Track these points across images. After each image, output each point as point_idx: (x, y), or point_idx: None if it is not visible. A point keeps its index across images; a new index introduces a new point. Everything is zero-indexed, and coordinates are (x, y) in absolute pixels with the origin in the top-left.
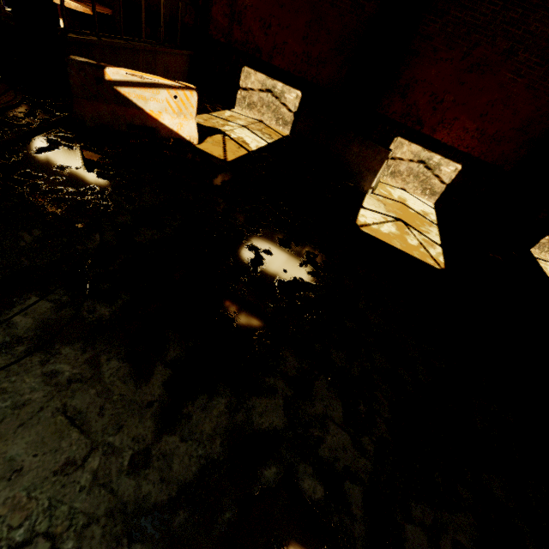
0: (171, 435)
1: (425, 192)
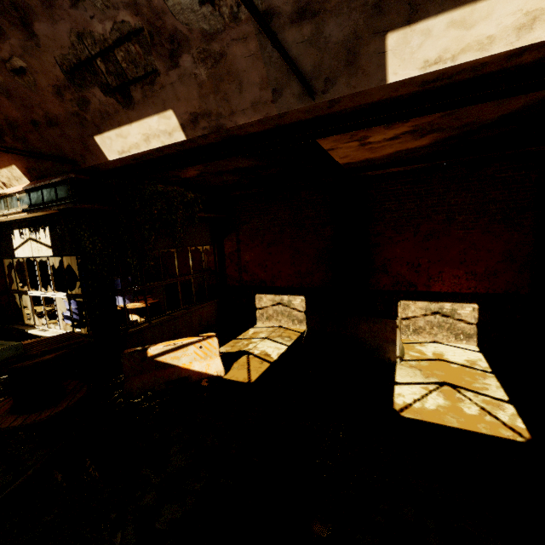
0: None
1: (459, 337)
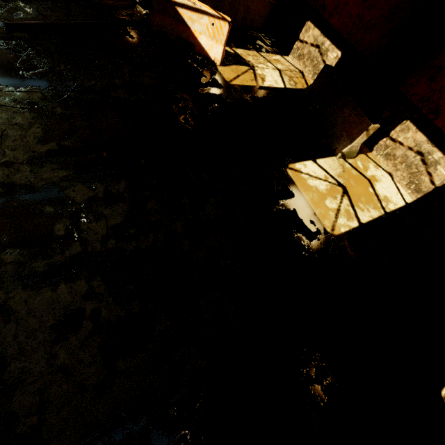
0: (28, 166)
1: (410, 185)
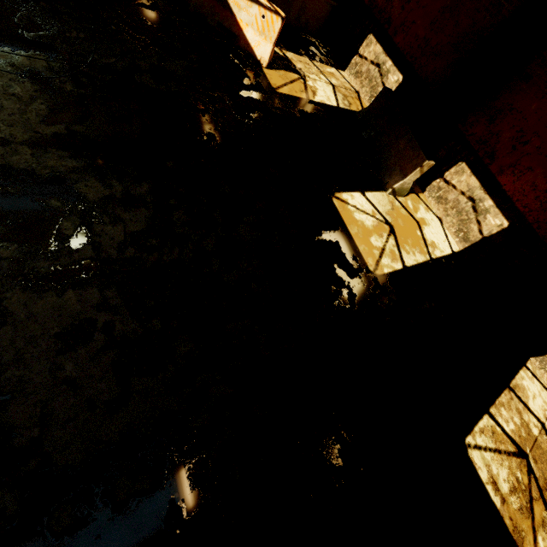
0: (29, 149)
1: (458, 233)
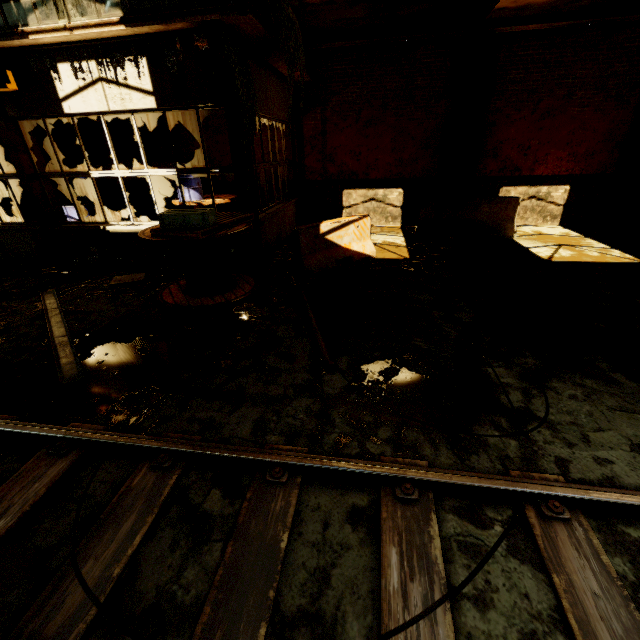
0: None
1: (546, 220)
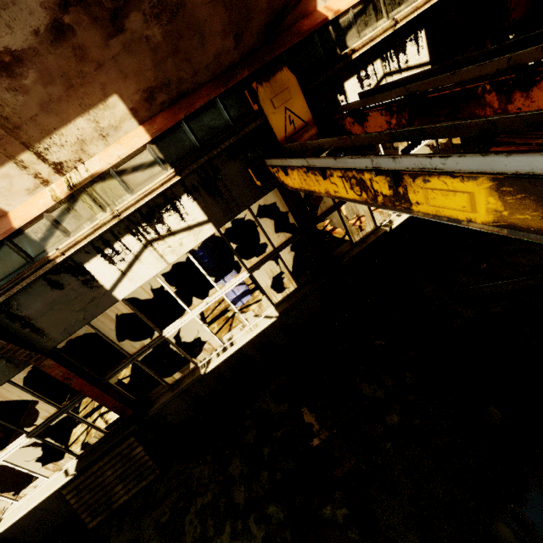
0: None
1: None
